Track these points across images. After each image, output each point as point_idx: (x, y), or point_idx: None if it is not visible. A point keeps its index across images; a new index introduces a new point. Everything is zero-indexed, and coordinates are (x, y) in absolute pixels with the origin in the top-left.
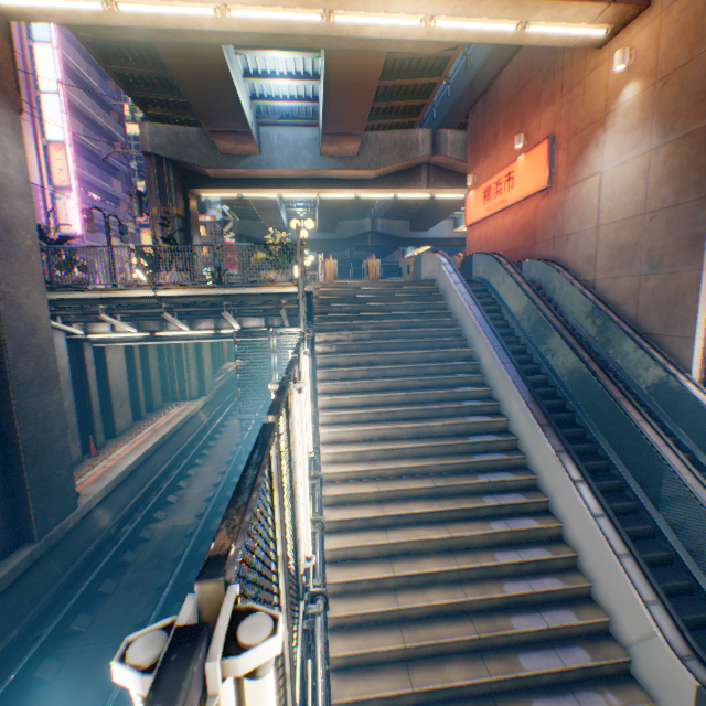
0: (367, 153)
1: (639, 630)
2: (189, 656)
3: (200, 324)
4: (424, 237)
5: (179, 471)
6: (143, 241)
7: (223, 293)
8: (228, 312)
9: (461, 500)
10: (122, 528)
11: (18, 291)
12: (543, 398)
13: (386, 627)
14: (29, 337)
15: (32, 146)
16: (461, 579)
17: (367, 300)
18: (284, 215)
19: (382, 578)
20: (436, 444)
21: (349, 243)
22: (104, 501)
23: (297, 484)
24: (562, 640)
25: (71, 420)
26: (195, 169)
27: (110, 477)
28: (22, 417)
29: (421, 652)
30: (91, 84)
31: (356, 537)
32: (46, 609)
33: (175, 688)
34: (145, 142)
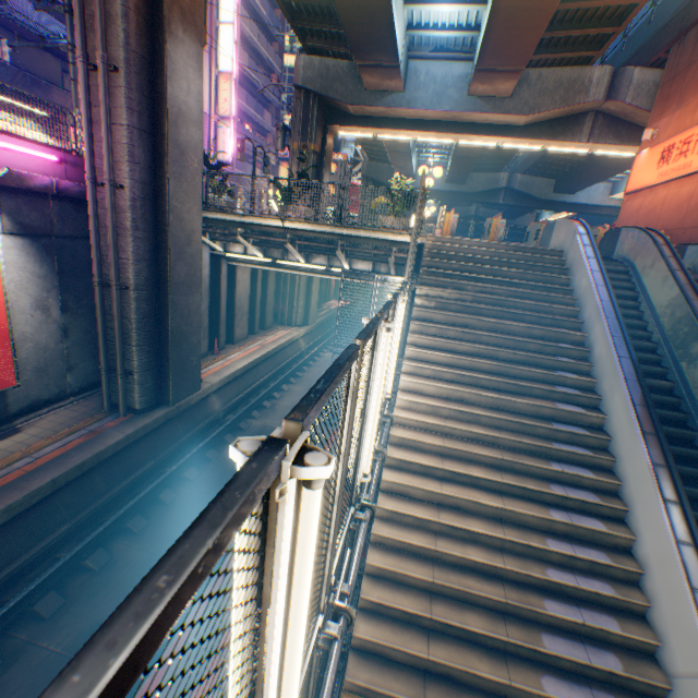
0: (522, 95)
1: (691, 666)
2: (274, 450)
3: (314, 259)
4: (567, 201)
5: (275, 384)
6: (280, 174)
7: (339, 233)
8: (341, 252)
9: (525, 479)
10: (227, 416)
11: (183, 207)
12: (659, 407)
13: (420, 560)
14: (185, 246)
15: (206, 76)
16: (503, 549)
17: (479, 261)
18: (413, 160)
19: (426, 520)
20: (514, 420)
21: (476, 198)
22: (218, 391)
23: (368, 411)
24: (595, 640)
25: (204, 321)
26: (337, 105)
27: (225, 373)
28: (173, 310)
29: (447, 592)
30: (260, 14)
31: (412, 479)
32: (171, 456)
33: (265, 460)
34: (297, 76)
